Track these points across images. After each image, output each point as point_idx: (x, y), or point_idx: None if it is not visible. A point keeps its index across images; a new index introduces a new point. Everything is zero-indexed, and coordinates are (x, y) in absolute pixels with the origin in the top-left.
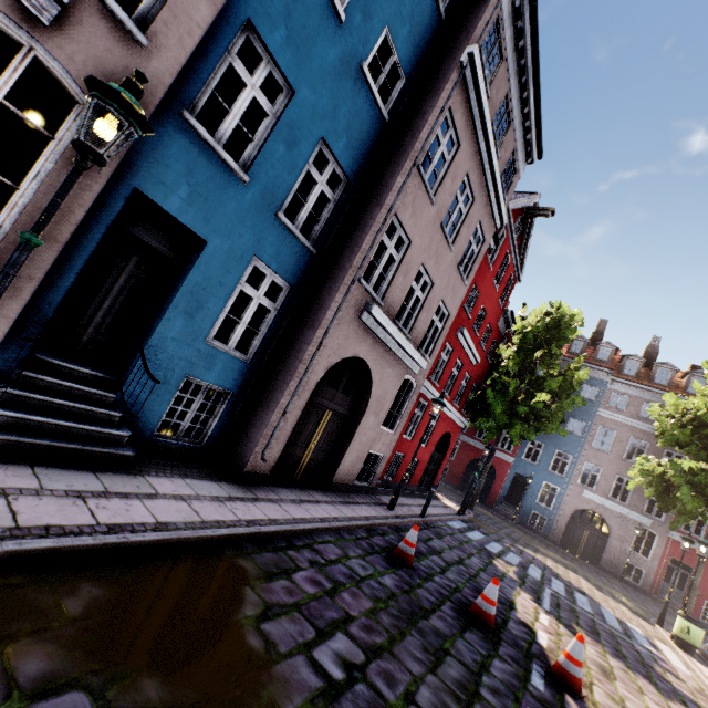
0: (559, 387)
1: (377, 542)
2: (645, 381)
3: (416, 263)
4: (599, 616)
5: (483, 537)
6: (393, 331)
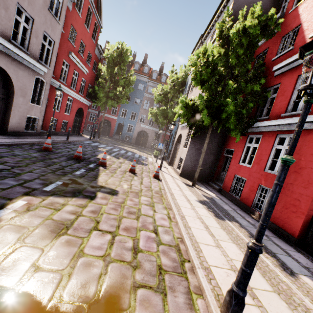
0: (125, 84)
1: (35, 147)
2: (159, 81)
3: (12, 2)
4: (132, 155)
5: (99, 144)
6: (11, 47)
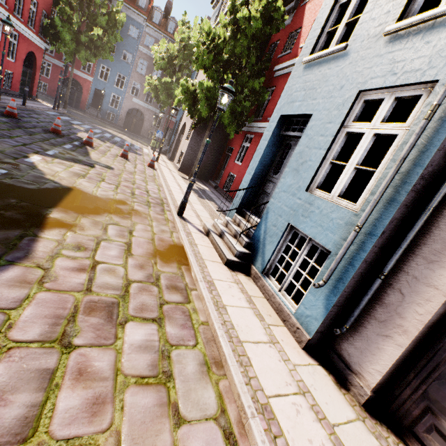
0: (107, 25)
1: None
2: (163, 29)
3: None
4: (122, 142)
5: (71, 119)
6: None
